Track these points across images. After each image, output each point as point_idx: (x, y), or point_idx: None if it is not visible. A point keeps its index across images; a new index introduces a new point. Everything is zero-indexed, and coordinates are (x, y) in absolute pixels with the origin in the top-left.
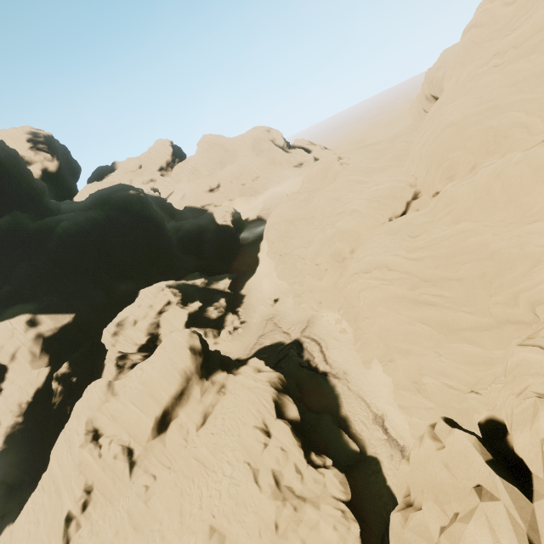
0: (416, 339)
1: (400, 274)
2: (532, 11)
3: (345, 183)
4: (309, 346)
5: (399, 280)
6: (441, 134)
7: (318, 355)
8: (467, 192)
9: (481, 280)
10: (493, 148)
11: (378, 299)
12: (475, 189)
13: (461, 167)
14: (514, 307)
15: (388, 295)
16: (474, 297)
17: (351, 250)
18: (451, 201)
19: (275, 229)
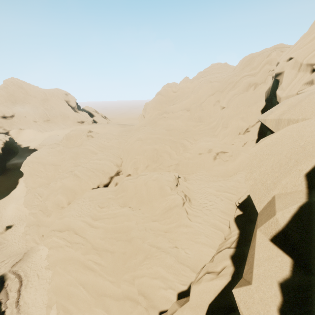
0: (75, 301)
1: (80, 239)
2: (181, 100)
3: (84, 150)
4: (11, 284)
5: (78, 244)
6: (135, 142)
7: (13, 296)
8: (132, 187)
9: (123, 257)
10: (156, 159)
11: (59, 259)
12: (135, 187)
13: (141, 164)
14: (133, 285)
15: (68, 256)
16: (117, 269)
17: (69, 202)
18: (125, 189)
19: (29, 166)
